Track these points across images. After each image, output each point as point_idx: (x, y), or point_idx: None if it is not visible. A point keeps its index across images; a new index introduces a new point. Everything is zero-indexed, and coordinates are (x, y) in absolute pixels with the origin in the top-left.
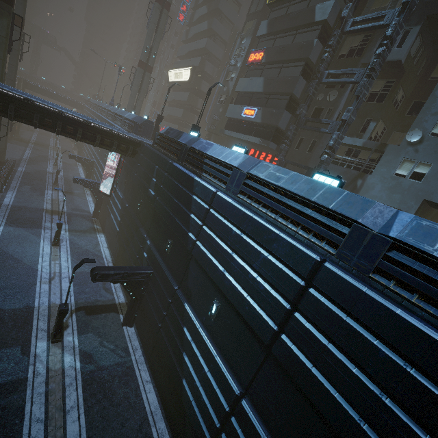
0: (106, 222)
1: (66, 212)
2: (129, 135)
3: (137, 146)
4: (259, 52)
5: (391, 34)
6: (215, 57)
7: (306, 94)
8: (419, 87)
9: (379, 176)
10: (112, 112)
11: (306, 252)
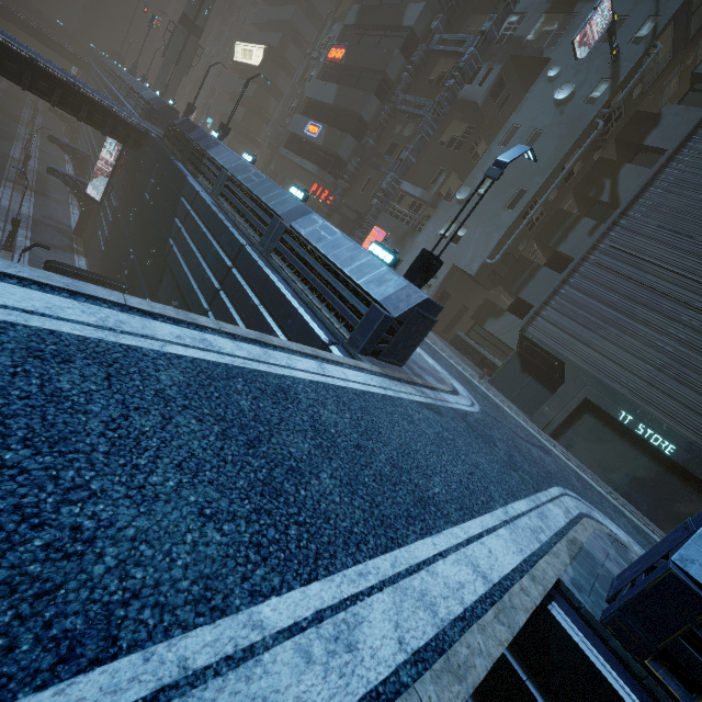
0: (92, 242)
1: (32, 217)
2: (133, 117)
3: (142, 136)
4: (341, 48)
5: (463, 66)
6: (306, 41)
7: (378, 119)
8: None
9: (426, 235)
10: (128, 85)
11: (238, 238)
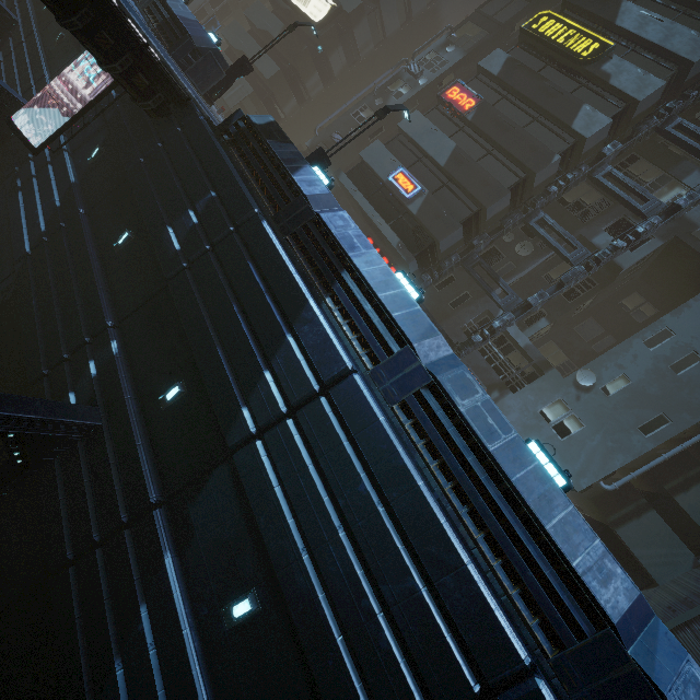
0: None
1: None
2: (171, 64)
3: (176, 102)
4: (469, 95)
5: (642, 233)
6: (382, 25)
7: (500, 223)
8: (606, 305)
9: (522, 402)
10: None
11: (511, 638)
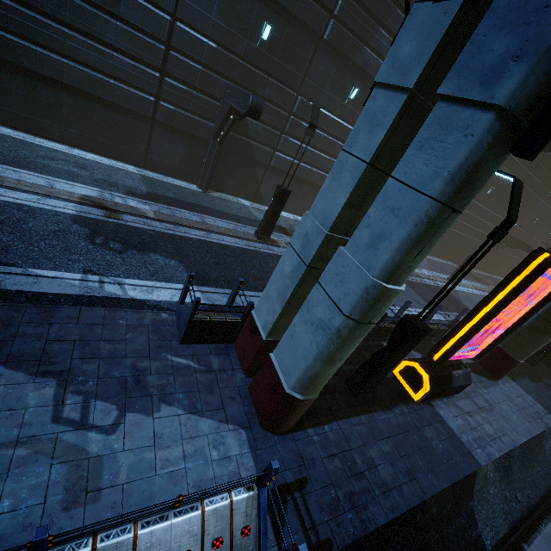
0: None
1: None
2: None
3: None
4: None
5: None
6: None
7: None
8: None
9: None
10: None
11: None
